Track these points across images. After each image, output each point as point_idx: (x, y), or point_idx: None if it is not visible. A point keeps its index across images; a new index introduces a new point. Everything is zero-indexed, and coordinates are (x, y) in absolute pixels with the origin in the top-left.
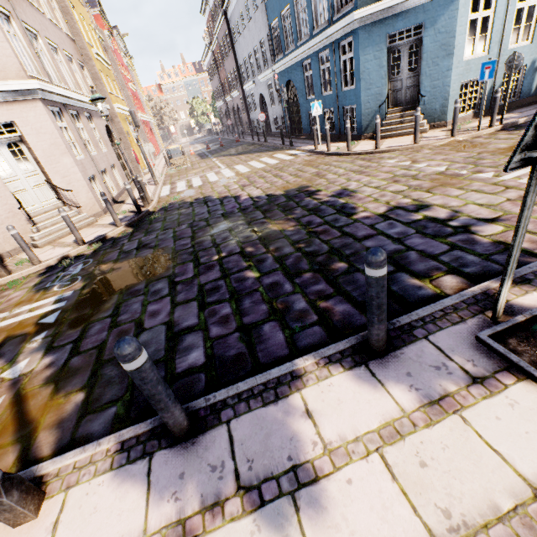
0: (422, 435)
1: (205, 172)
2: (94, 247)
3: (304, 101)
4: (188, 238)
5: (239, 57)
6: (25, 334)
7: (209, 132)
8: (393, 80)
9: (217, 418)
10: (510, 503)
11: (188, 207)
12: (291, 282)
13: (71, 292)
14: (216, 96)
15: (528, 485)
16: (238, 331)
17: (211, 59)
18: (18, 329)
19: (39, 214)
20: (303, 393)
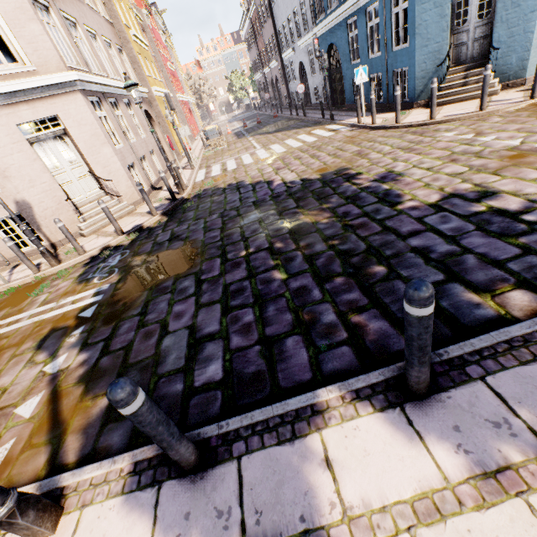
0: (470, 521)
1: (241, 153)
2: (131, 238)
3: (348, 66)
4: (217, 230)
5: (278, 22)
6: (66, 327)
7: (247, 107)
8: (458, 32)
9: (228, 451)
10: None
11: (220, 194)
12: (320, 287)
13: (108, 285)
14: (255, 68)
15: None
16: (259, 343)
17: (249, 28)
18: (62, 321)
19: (85, 204)
20: (323, 435)
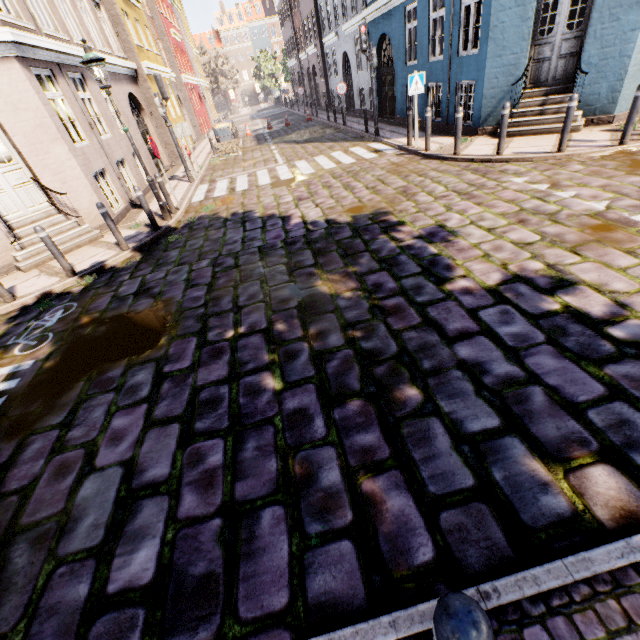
0: None
1: (257, 168)
2: (86, 282)
3: (402, 67)
4: (203, 287)
5: None
6: None
7: (277, 101)
8: (540, 43)
9: None
10: None
11: (219, 228)
12: (326, 415)
13: (31, 362)
14: (288, 51)
15: None
16: (222, 513)
17: None
18: None
19: (25, 224)
20: None
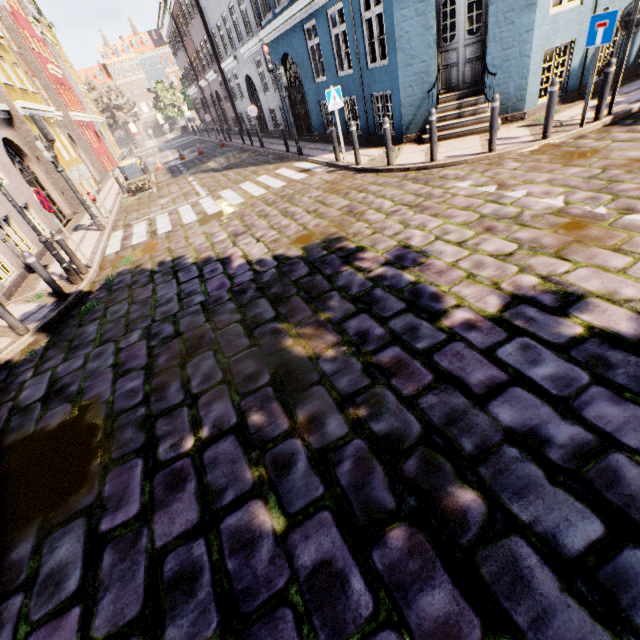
0: None
1: (177, 203)
2: None
3: (312, 85)
4: (139, 373)
5: (209, 20)
6: None
7: (184, 130)
8: (446, 50)
9: None
10: None
11: (146, 284)
12: (364, 566)
13: None
14: (186, 79)
15: None
16: None
17: (171, 26)
18: None
19: None
20: None
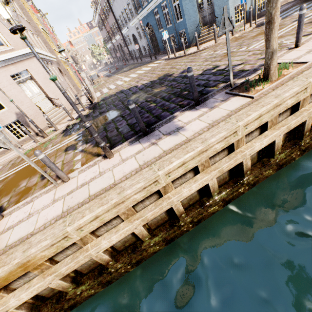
0: (208, 113)
1: (115, 82)
2: (79, 120)
3: (158, 32)
4: (121, 104)
5: (116, 14)
6: (73, 144)
7: (106, 64)
8: (201, 12)
9: (154, 130)
10: (226, 114)
11: (114, 96)
12: (168, 102)
13: (81, 131)
14: (106, 41)
15: (230, 111)
16: (153, 117)
17: (99, 19)
18: (69, 144)
19: (47, 112)
20: (177, 118)
